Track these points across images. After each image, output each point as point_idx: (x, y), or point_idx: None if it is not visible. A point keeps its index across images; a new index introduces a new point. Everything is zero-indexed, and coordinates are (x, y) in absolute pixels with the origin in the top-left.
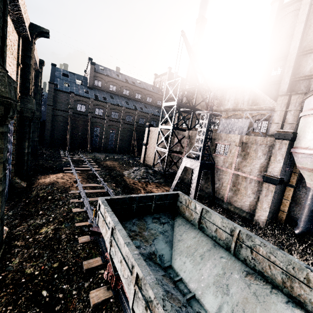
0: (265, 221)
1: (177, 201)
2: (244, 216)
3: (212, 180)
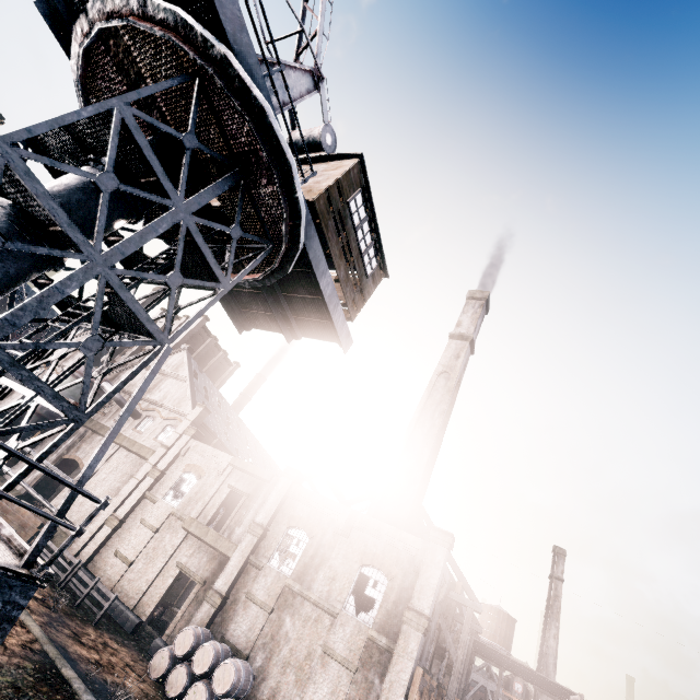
0: None
1: None
2: None
3: None
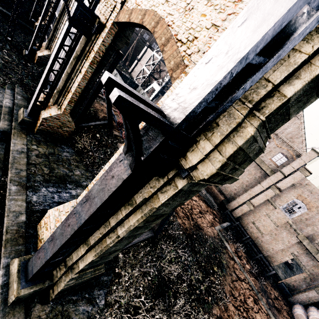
0: None
1: (137, 88)
2: None
3: None
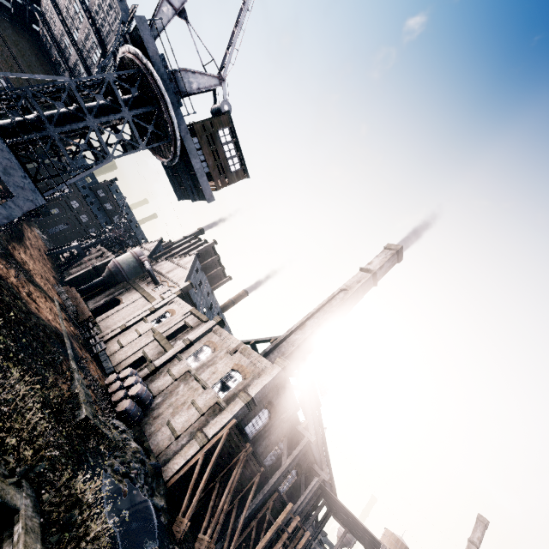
0: (70, 278)
1: None
2: (66, 278)
3: (76, 261)
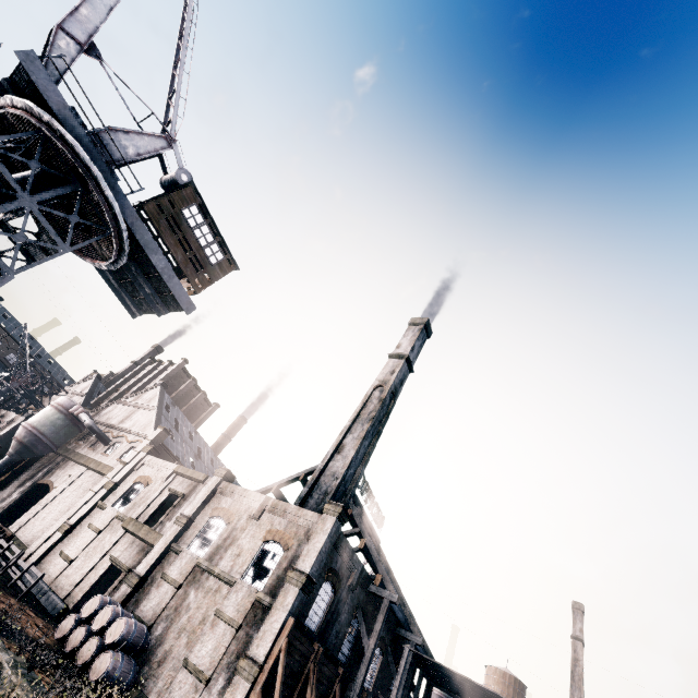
0: None
1: None
2: None
3: None
